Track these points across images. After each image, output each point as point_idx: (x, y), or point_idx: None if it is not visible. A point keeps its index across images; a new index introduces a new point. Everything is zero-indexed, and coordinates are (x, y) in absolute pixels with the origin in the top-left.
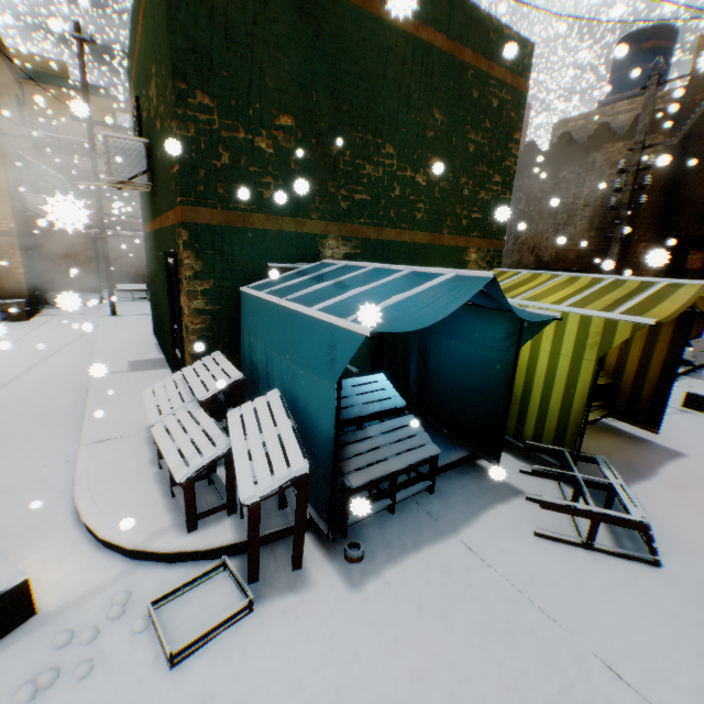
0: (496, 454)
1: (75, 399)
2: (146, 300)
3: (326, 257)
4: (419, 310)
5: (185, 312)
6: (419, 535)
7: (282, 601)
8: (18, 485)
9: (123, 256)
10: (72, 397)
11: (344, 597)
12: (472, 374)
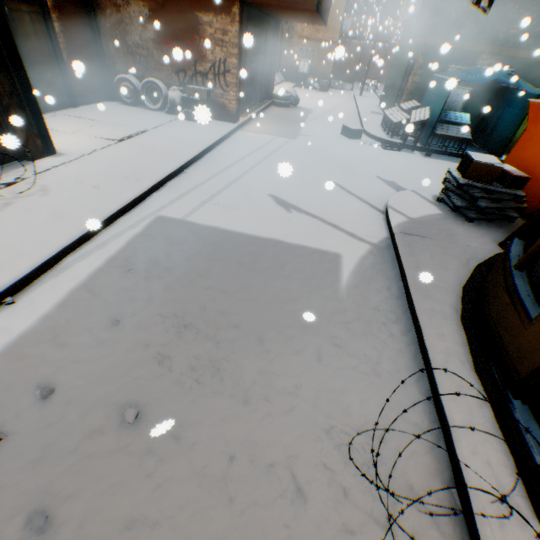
0: (499, 158)
1: (354, 117)
2: (373, 93)
3: (477, 65)
4: (480, 80)
5: (409, 83)
6: (449, 160)
7: (406, 152)
8: (349, 126)
9: (372, 62)
10: (353, 117)
11: (421, 157)
12: (509, 124)
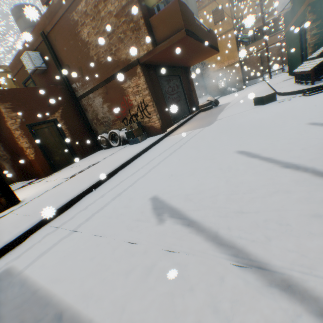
0: None
1: (267, 91)
2: (281, 73)
3: None
4: None
5: (307, 39)
6: None
7: None
8: None
9: (270, 58)
10: (266, 91)
11: None
12: None
